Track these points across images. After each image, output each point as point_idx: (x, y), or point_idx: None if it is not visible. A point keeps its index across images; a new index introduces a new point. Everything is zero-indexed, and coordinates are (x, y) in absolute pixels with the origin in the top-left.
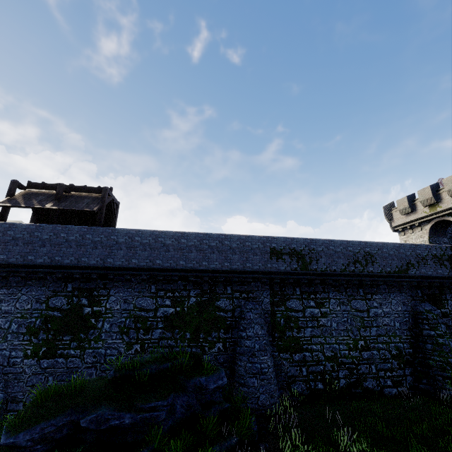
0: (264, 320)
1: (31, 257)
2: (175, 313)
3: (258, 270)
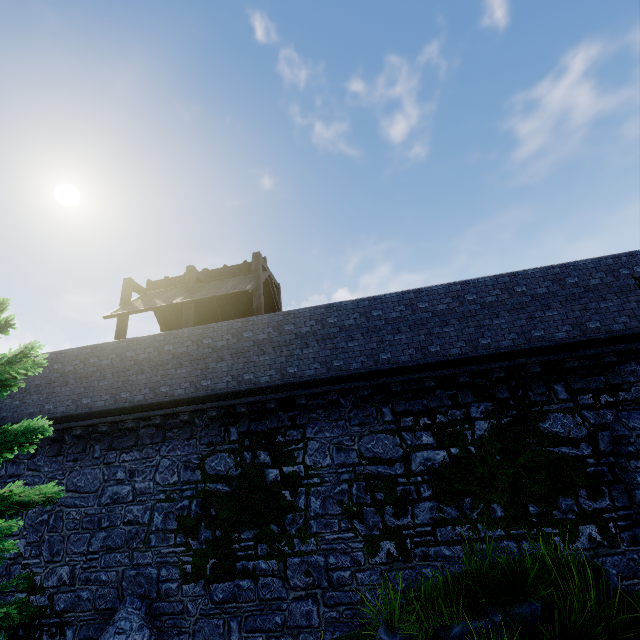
0: None
1: (165, 388)
2: (450, 460)
3: (624, 331)
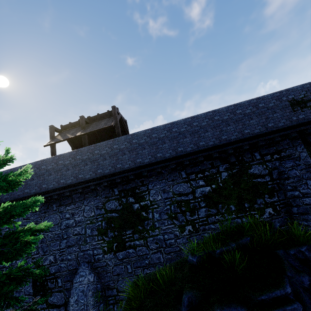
0: None
1: (81, 175)
2: (212, 190)
3: (283, 126)
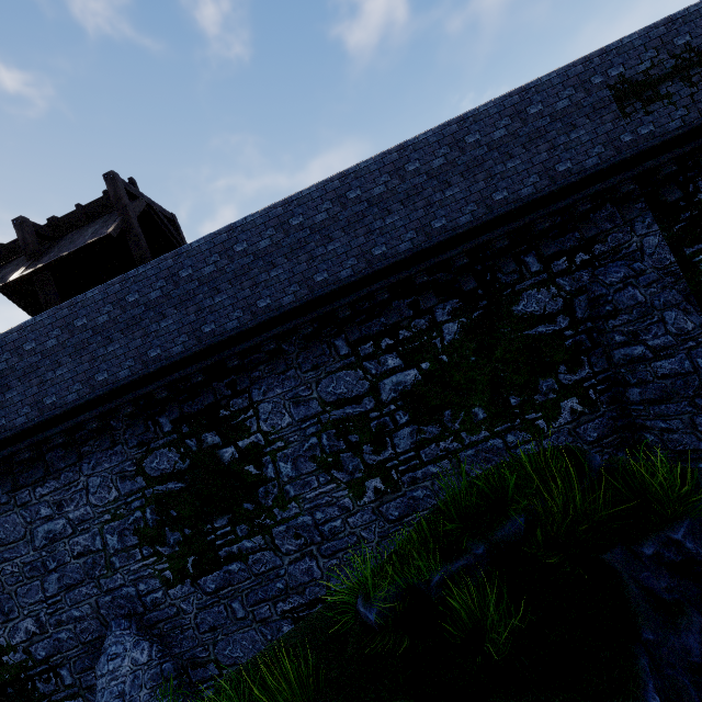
0: (676, 291)
1: (50, 399)
2: (422, 377)
3: (599, 166)
